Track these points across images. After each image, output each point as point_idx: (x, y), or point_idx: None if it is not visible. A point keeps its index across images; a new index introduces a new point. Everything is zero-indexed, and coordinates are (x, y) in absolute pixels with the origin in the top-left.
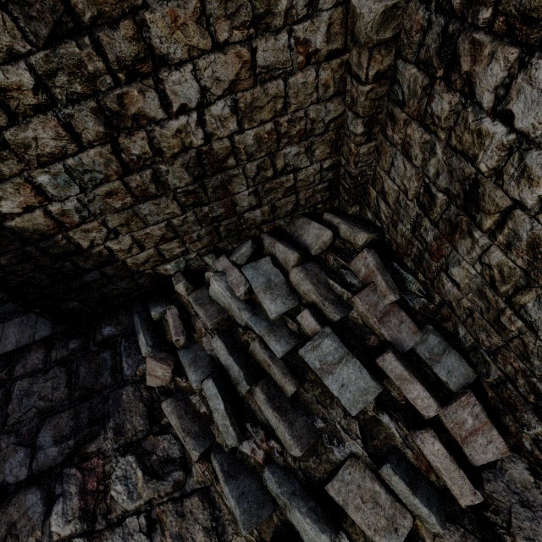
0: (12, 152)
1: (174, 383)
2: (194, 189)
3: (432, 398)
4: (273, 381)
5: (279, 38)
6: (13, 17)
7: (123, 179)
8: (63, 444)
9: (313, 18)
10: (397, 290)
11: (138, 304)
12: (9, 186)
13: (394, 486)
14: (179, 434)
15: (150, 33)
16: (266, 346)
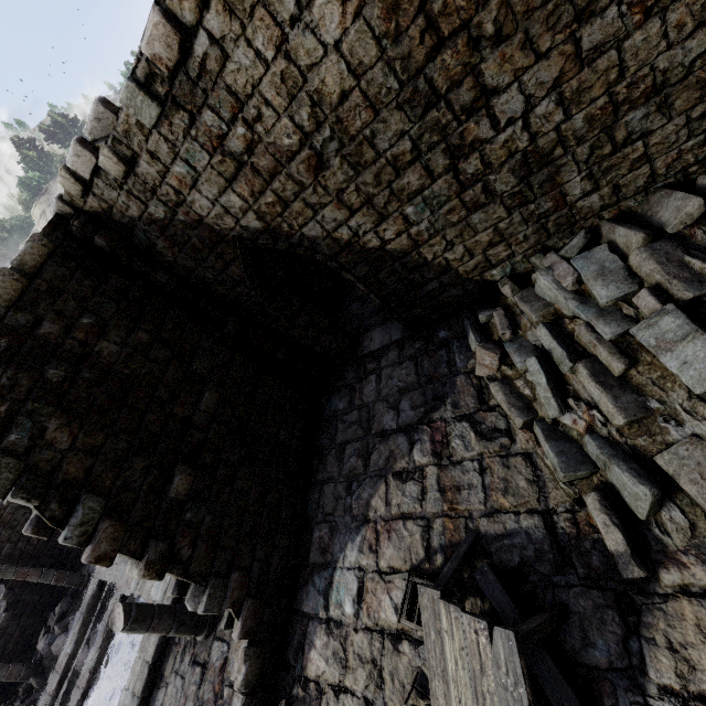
0: (395, 197)
1: (500, 372)
2: (519, 190)
3: None
4: (599, 362)
5: (607, 15)
6: (405, 112)
7: (459, 197)
8: (417, 410)
9: None
10: None
11: (466, 311)
12: (391, 220)
13: None
14: (504, 407)
15: (484, 78)
16: (592, 330)
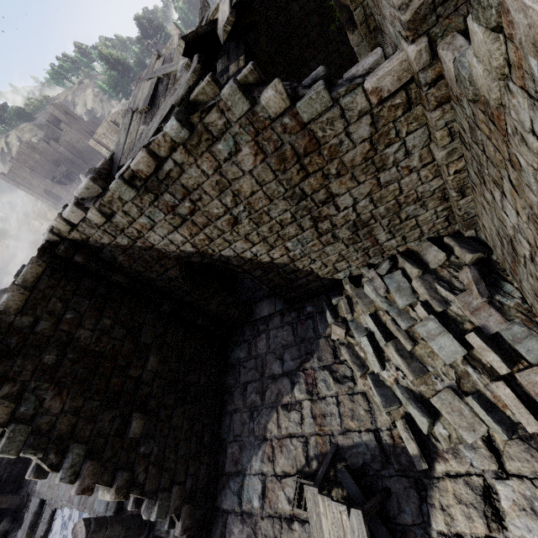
0: (280, 238)
1: (346, 339)
2: (352, 237)
3: (503, 362)
4: (400, 342)
5: (391, 170)
6: (288, 201)
7: (319, 239)
8: (295, 361)
9: (409, 157)
10: (487, 294)
11: (323, 295)
12: (278, 249)
13: (475, 408)
14: (349, 363)
15: (331, 190)
16: (395, 323)
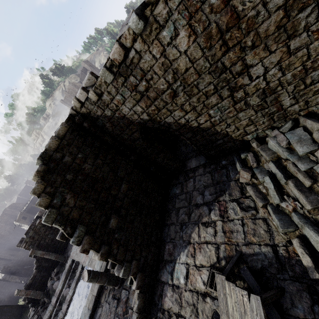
0: (205, 107)
1: (251, 181)
2: (261, 103)
3: None
4: (299, 180)
5: (301, 36)
6: (212, 75)
7: (234, 106)
8: (212, 195)
9: None
10: None
11: (235, 153)
12: (203, 116)
13: None
14: (253, 197)
15: (246, 61)
16: (295, 166)
